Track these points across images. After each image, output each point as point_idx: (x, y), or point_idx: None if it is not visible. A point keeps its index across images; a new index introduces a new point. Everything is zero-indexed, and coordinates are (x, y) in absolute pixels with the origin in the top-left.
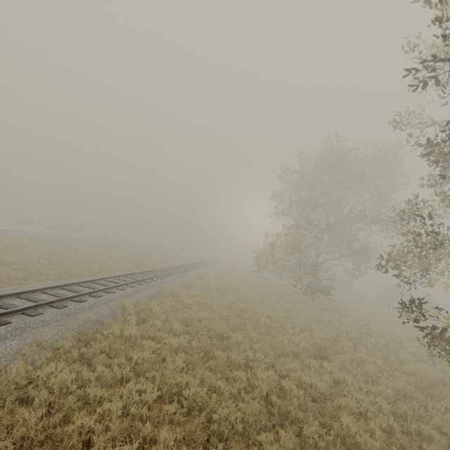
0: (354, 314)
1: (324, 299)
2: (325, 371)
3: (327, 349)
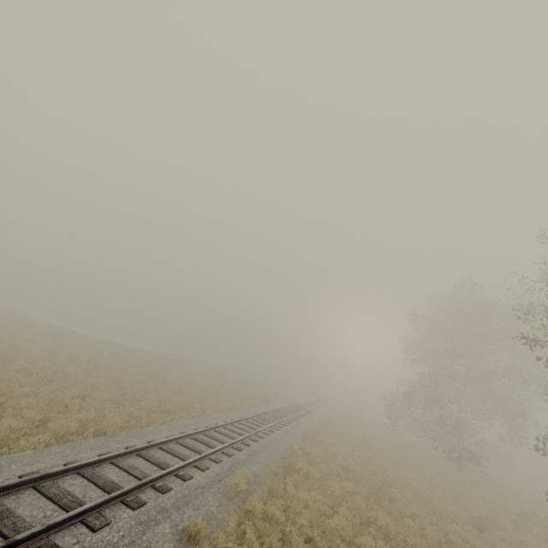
0: (516, 496)
1: (473, 470)
2: (486, 541)
3: (485, 521)
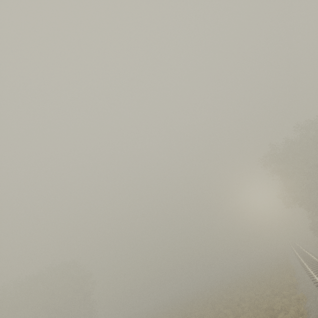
0: None
1: None
2: None
3: None
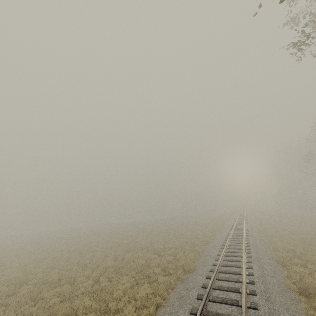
0: None
1: None
2: None
3: None
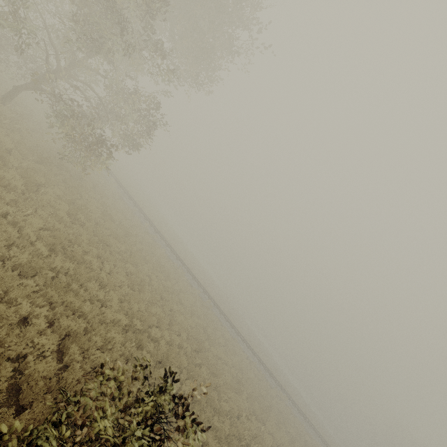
0: None
1: None
2: None
3: None
